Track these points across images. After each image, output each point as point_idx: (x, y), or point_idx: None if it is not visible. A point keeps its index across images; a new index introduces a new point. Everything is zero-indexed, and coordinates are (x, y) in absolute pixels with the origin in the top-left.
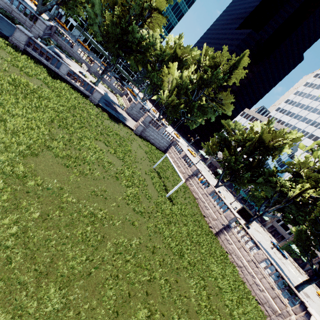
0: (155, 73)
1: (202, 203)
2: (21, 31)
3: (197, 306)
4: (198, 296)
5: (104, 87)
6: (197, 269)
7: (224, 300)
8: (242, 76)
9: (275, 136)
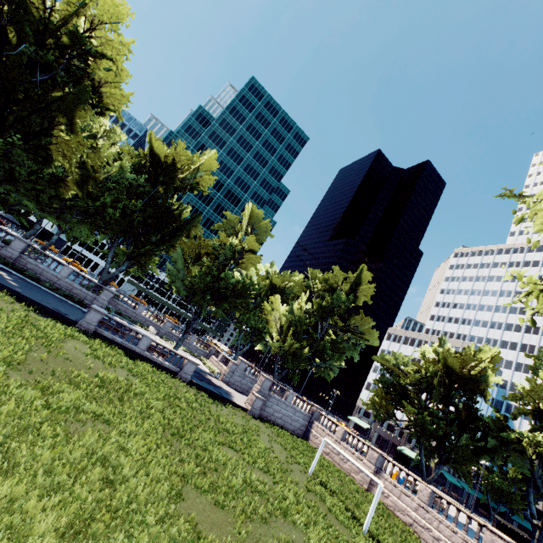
0: (252, 313)
1: (426, 531)
2: (96, 311)
3: None
4: None
5: (181, 351)
6: None
7: None
8: (371, 292)
9: (464, 361)
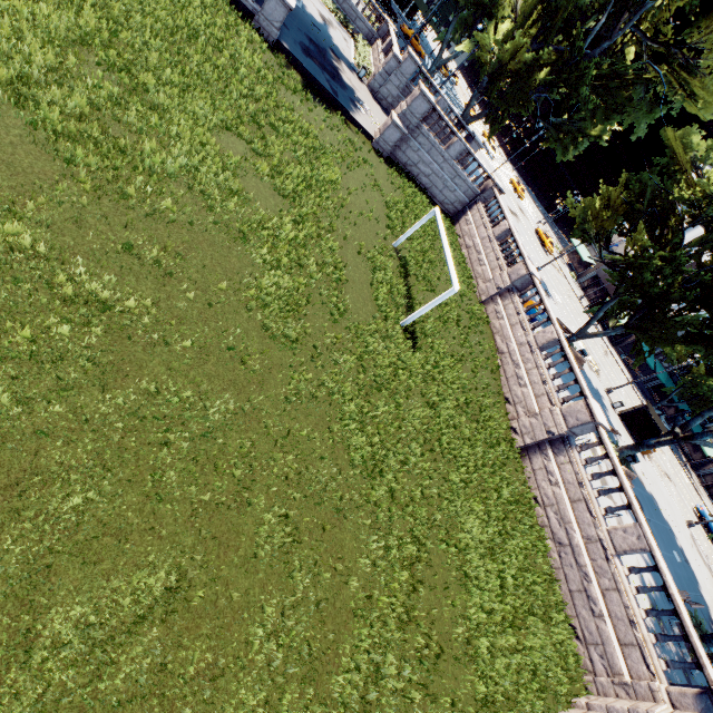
0: None
1: (513, 366)
2: None
3: (364, 599)
4: (381, 576)
5: (324, 9)
6: (412, 516)
7: (467, 605)
8: None
9: None
